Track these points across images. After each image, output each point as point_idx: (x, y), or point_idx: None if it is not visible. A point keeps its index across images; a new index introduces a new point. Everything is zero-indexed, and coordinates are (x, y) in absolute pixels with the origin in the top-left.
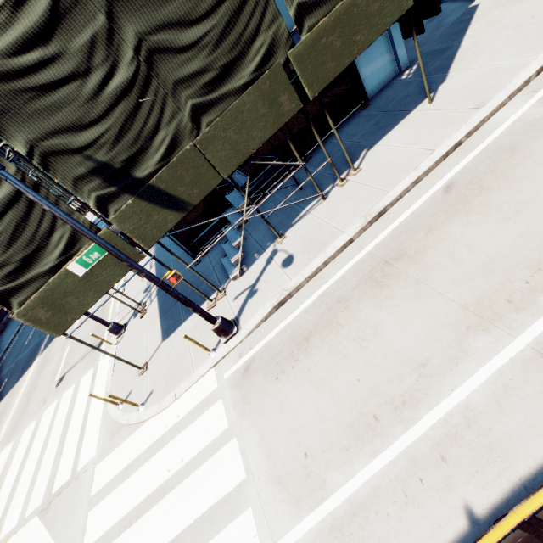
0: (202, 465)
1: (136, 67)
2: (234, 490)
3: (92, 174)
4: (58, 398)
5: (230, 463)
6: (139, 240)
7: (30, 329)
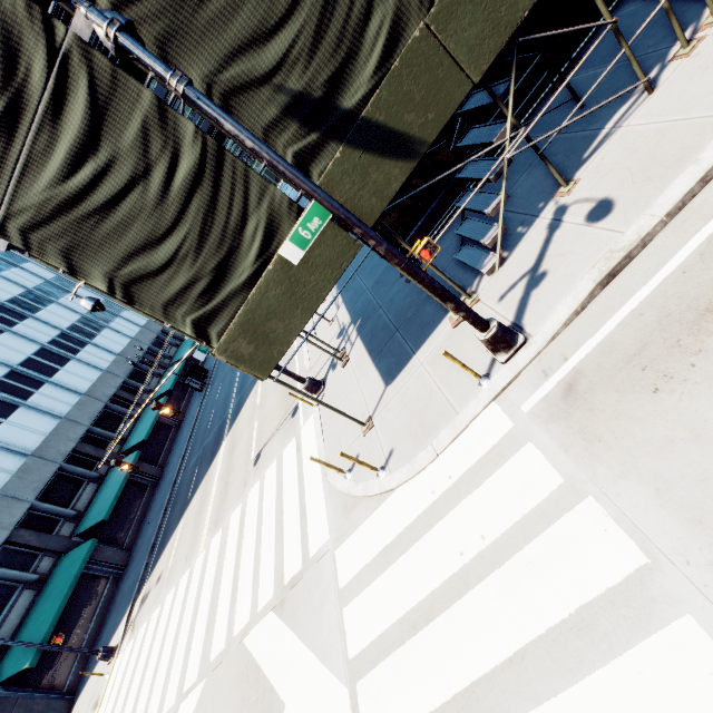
0: (528, 543)
1: None
2: (626, 584)
3: (286, 116)
4: (259, 477)
5: (595, 538)
6: None
7: (208, 414)
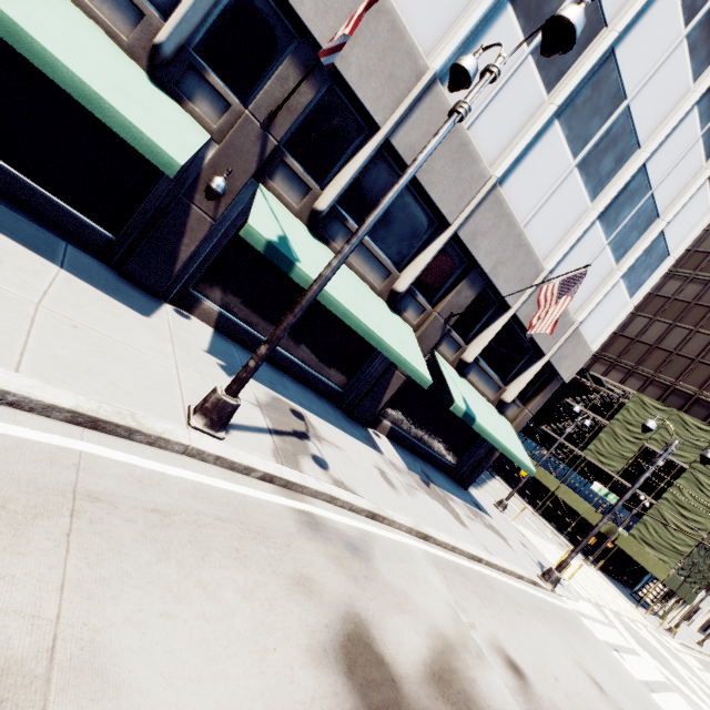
0: (707, 672)
1: (701, 569)
2: None
3: (690, 571)
4: (576, 559)
5: None
6: (674, 586)
7: None
